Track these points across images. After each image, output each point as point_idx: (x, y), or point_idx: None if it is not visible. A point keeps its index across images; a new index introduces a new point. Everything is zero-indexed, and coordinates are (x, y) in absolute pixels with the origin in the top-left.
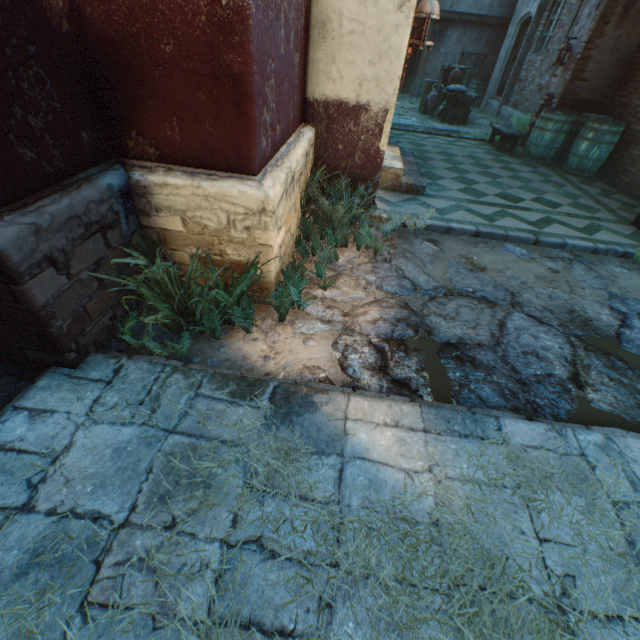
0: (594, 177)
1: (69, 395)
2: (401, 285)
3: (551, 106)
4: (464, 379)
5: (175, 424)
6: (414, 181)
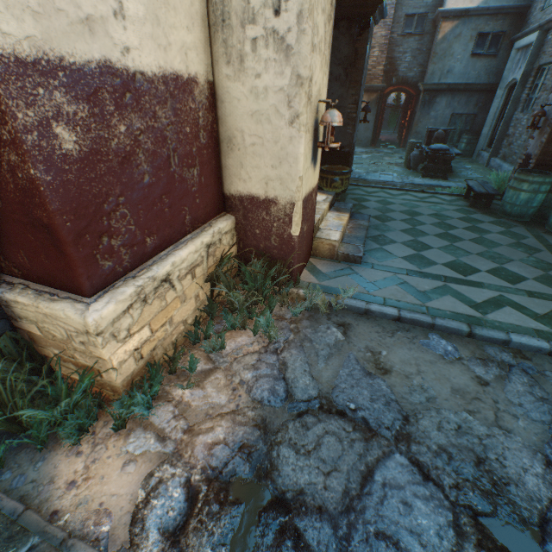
0: None
1: None
2: (273, 389)
3: (528, 165)
4: None
5: None
6: (352, 250)
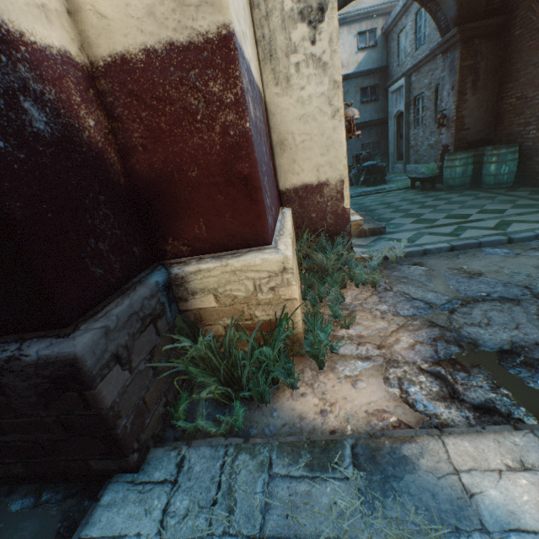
0: (514, 185)
1: (135, 509)
2: (415, 306)
3: (449, 152)
4: None
5: (260, 525)
6: (374, 225)
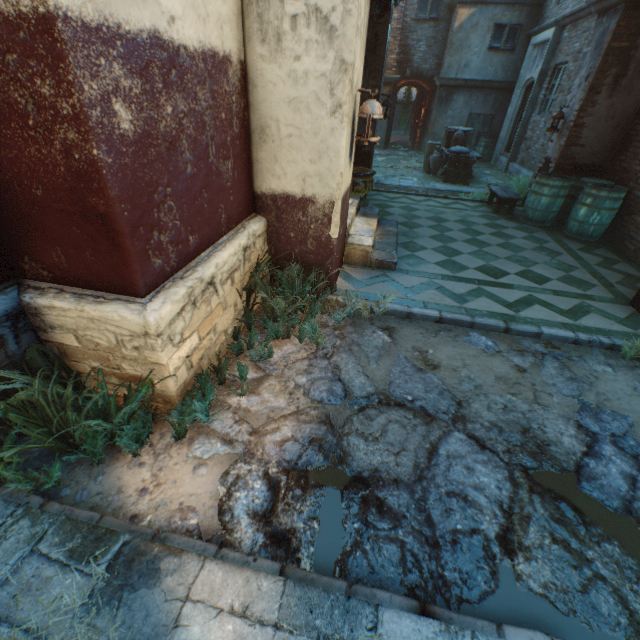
0: (598, 242)
1: None
2: (331, 390)
3: (548, 170)
4: (362, 533)
5: None
6: (386, 256)
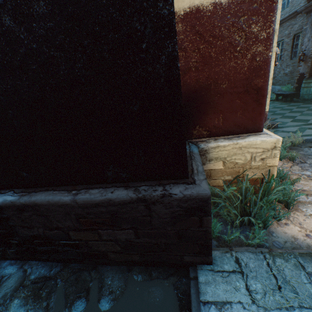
0: None
1: (226, 286)
2: None
3: (305, 77)
4: None
5: None
6: (269, 122)
